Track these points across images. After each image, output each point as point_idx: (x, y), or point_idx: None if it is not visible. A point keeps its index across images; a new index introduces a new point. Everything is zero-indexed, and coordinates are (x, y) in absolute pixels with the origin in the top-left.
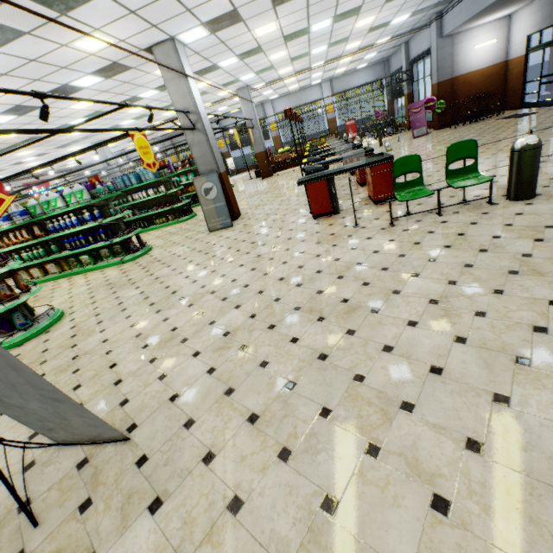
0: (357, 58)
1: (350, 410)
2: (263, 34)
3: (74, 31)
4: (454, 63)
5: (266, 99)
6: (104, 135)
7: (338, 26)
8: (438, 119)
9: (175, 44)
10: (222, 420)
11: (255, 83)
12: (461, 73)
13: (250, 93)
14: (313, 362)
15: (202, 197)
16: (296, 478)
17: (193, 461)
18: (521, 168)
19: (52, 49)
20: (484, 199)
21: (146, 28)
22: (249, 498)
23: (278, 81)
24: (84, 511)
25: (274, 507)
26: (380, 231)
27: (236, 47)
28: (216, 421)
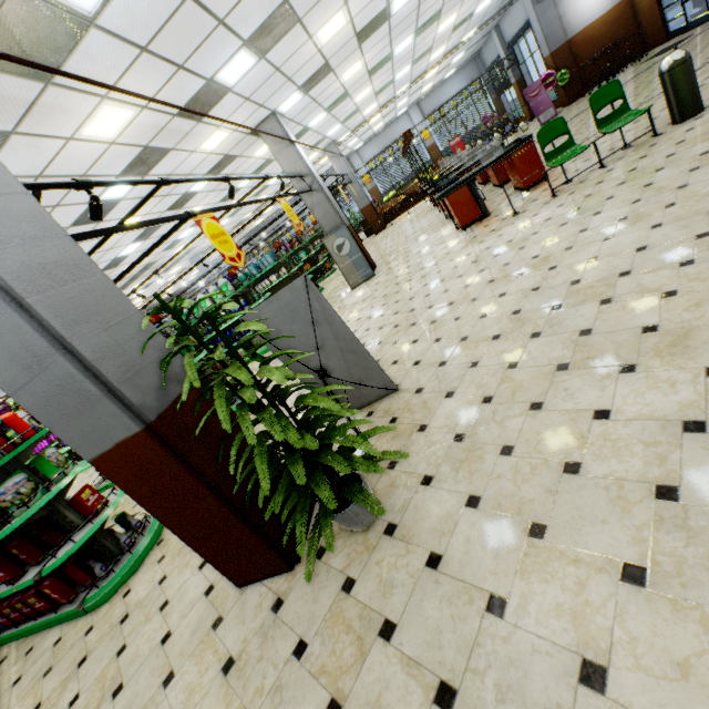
0: (443, 66)
1: (577, 297)
2: (349, 78)
3: (203, 135)
4: (563, 25)
5: (351, 152)
6: (202, 245)
7: (420, 39)
8: (565, 93)
9: (277, 117)
10: (470, 350)
11: (340, 135)
12: (576, 32)
13: (338, 148)
14: (528, 295)
15: (336, 256)
16: (552, 337)
17: (463, 371)
18: (676, 87)
19: (184, 159)
20: (648, 136)
21: (254, 111)
22: (521, 359)
23: (364, 124)
24: (395, 422)
25: (543, 353)
26: (544, 206)
27: (325, 100)
28: (465, 352)
